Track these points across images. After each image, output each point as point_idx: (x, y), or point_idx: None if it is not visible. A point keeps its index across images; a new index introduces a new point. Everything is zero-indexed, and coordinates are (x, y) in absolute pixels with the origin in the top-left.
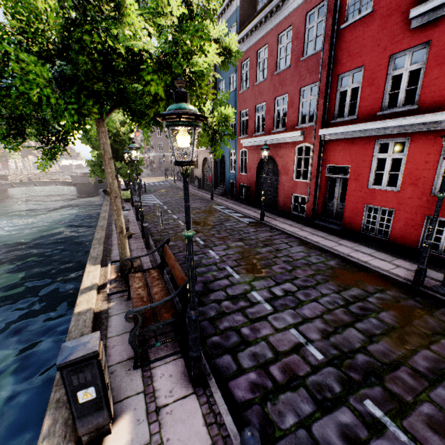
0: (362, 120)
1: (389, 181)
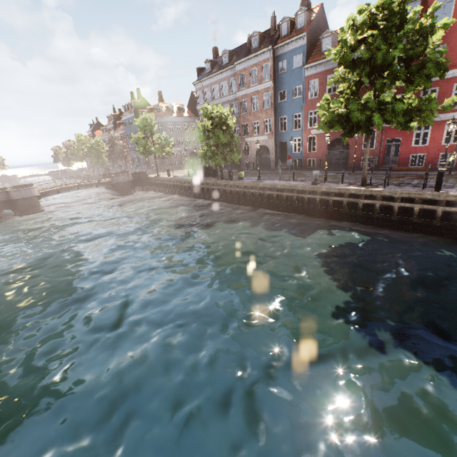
0: None
1: (396, 147)
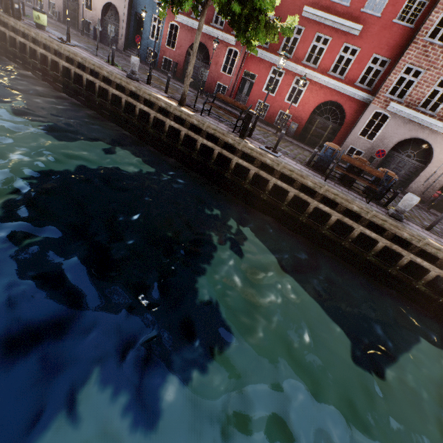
0: (270, 51)
1: None
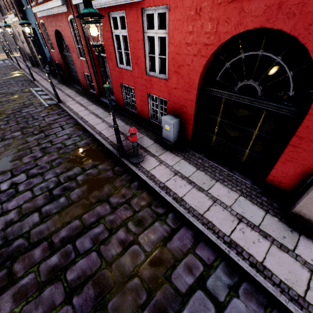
0: None
1: None
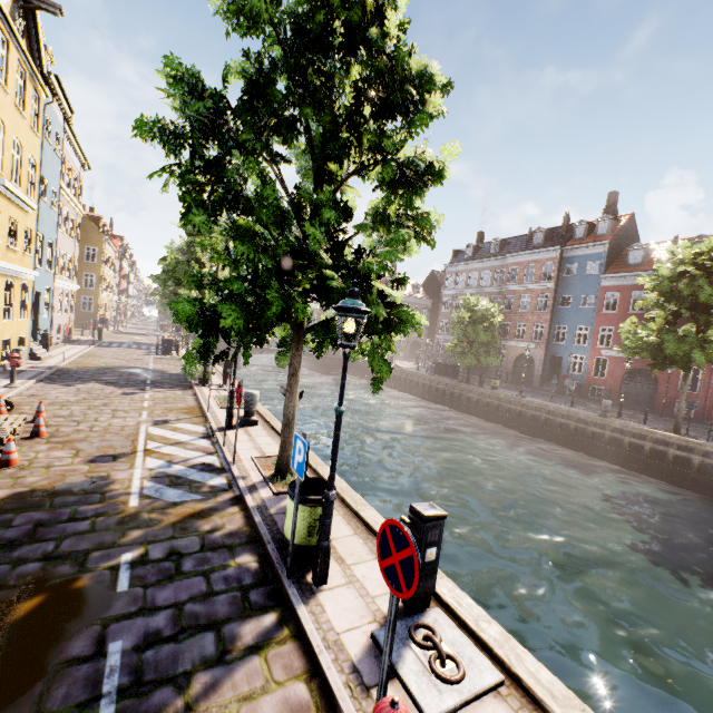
0: None
1: None
